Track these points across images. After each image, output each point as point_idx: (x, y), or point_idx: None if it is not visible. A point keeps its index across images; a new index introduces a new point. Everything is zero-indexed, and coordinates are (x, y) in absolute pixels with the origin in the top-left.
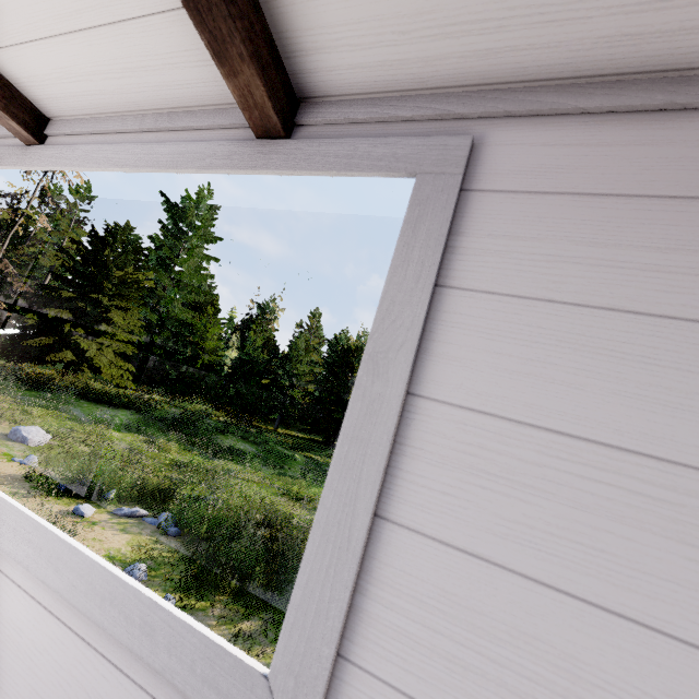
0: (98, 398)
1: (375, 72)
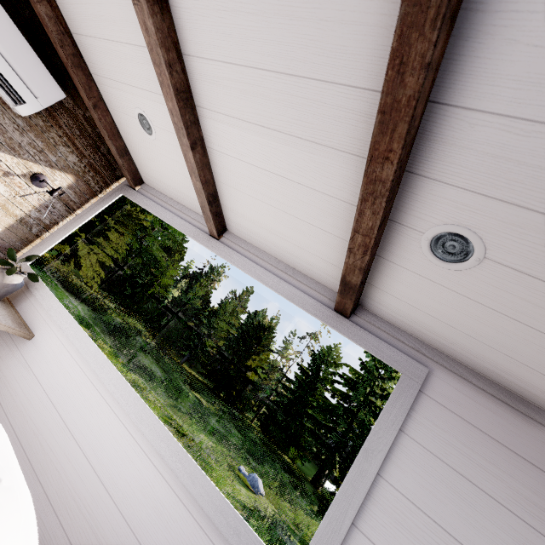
0: (72, 288)
1: (397, 320)
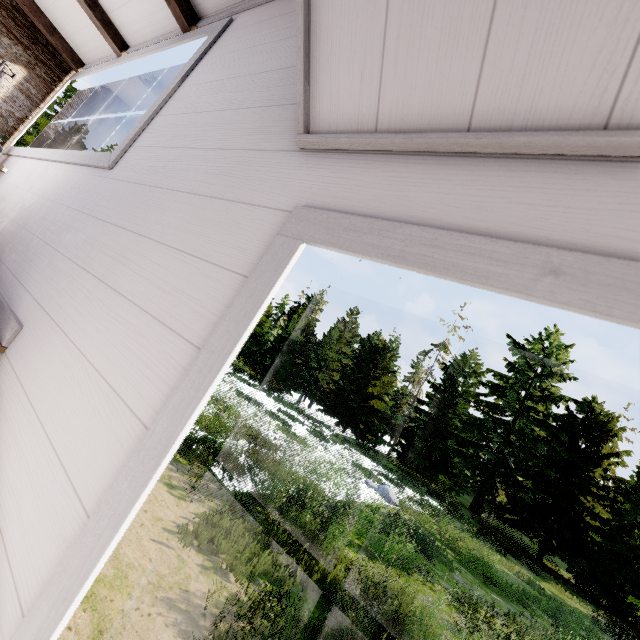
0: None
1: (215, 2)
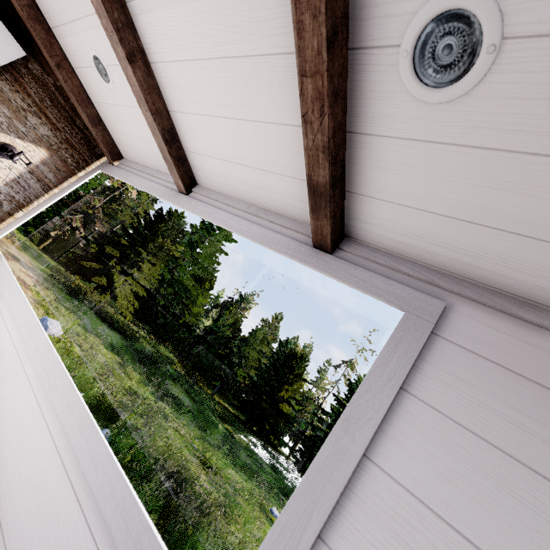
0: (106, 317)
1: (395, 243)
